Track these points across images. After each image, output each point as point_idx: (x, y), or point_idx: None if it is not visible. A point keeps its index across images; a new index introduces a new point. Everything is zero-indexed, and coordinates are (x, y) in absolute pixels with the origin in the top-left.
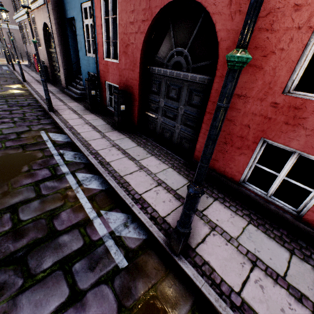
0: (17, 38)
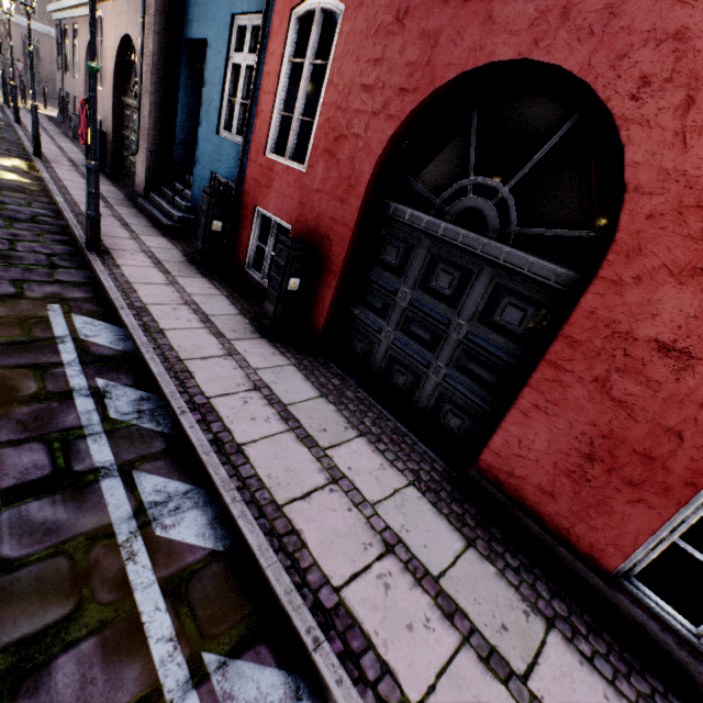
0: (45, 53)
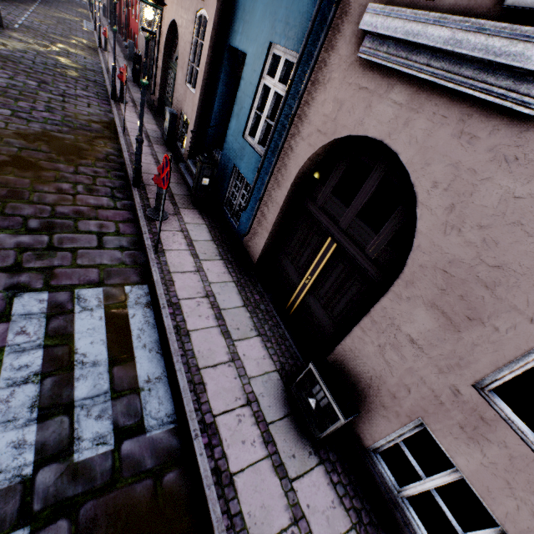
0: None
